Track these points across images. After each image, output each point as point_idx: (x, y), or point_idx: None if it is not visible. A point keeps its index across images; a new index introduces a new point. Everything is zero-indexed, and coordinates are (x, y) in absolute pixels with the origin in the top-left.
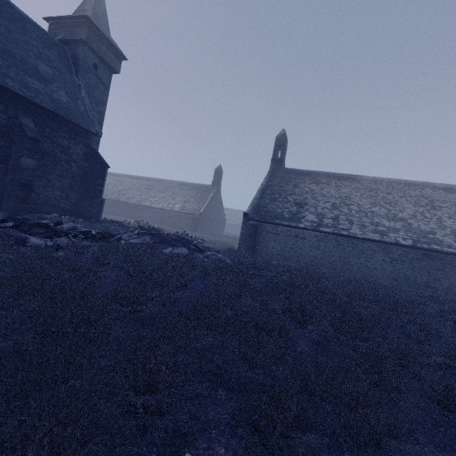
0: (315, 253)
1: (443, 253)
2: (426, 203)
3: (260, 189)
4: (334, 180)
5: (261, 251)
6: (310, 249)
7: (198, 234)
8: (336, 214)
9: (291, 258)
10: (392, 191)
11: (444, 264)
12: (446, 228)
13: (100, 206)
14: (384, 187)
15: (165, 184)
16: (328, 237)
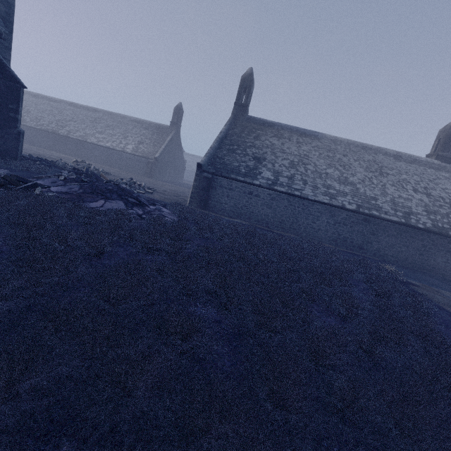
0: (267, 211)
1: (380, 219)
2: (376, 169)
3: (218, 138)
4: (296, 136)
5: (213, 206)
6: (262, 207)
7: (152, 180)
8: (292, 173)
9: (243, 215)
10: (348, 153)
11: (378, 229)
12: (387, 195)
13: (18, 140)
14: (342, 149)
15: (116, 118)
16: (281, 196)
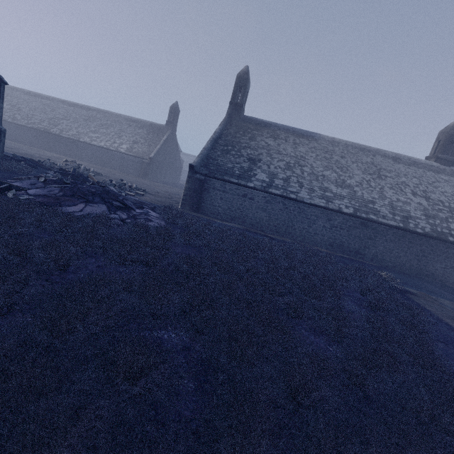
0: (261, 215)
1: (377, 223)
2: (374, 171)
3: (212, 138)
4: (293, 136)
5: (206, 208)
6: (257, 211)
7: (146, 181)
8: (288, 175)
9: (237, 218)
10: (346, 155)
11: (376, 233)
12: (385, 198)
13: None
14: (340, 150)
15: (110, 117)
16: (276, 199)
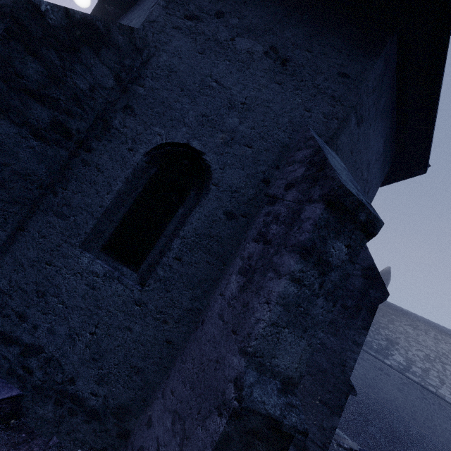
0: (396, 394)
1: None
2: None
3: None
4: (434, 331)
5: None
6: (392, 388)
7: None
8: (427, 367)
9: (372, 387)
10: None
11: None
12: None
13: None
14: None
15: None
16: (413, 385)
